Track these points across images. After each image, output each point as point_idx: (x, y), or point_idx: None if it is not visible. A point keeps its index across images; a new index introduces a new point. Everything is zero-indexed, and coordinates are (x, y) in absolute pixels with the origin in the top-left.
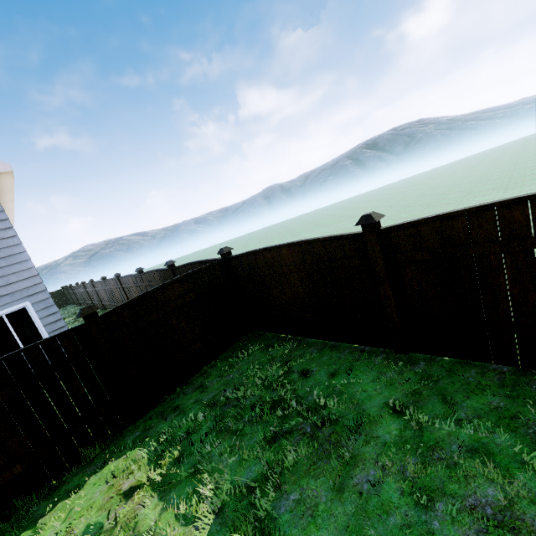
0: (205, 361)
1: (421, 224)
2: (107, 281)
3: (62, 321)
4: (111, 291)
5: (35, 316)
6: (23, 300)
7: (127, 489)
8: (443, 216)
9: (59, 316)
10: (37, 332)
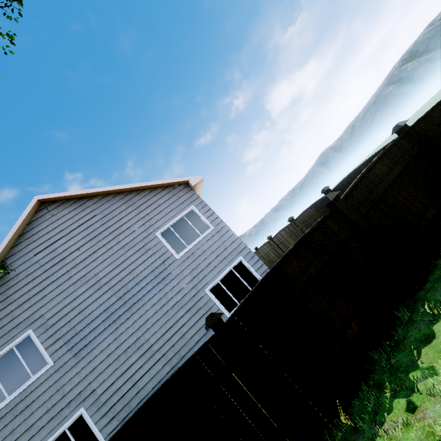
0: None
1: None
2: (260, 249)
3: (264, 265)
4: (266, 255)
5: (248, 265)
6: (237, 256)
7: None
8: None
9: (261, 263)
10: (253, 277)
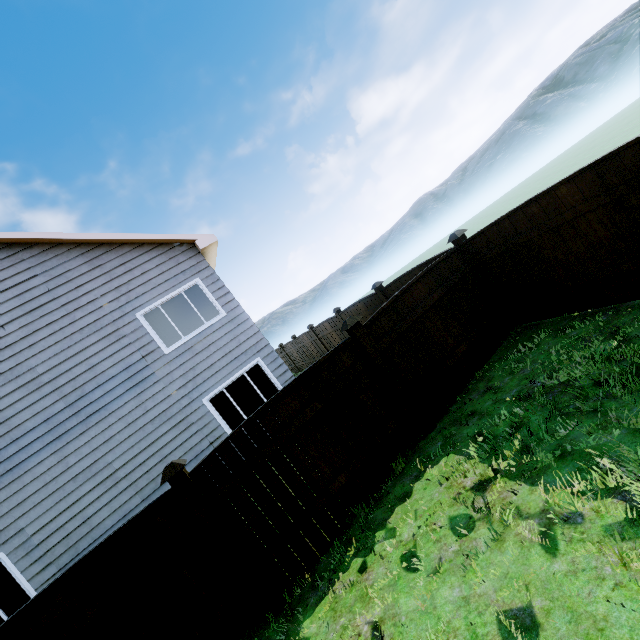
0: (475, 367)
1: None
2: (299, 338)
3: (289, 371)
4: (305, 348)
5: (267, 370)
6: (255, 356)
7: (473, 485)
8: None
9: (285, 368)
10: (272, 386)
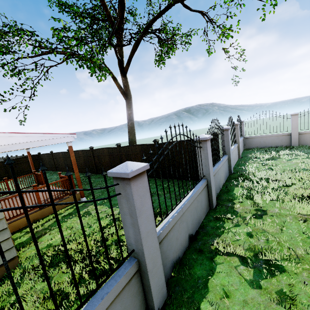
0: (28, 173)
1: (54, 153)
2: (13, 157)
3: None
4: None
5: None
6: None
7: None
8: (55, 153)
9: None
10: None
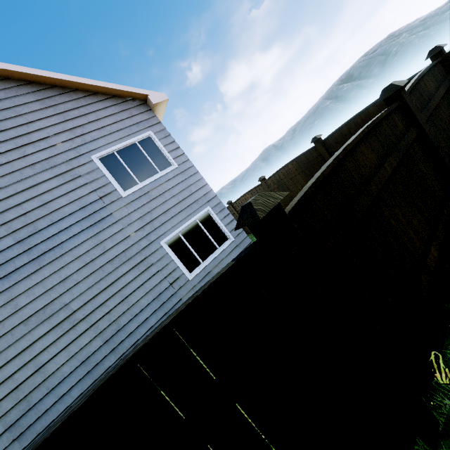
0: None
1: None
2: None
3: (234, 221)
4: None
5: (216, 218)
6: (205, 206)
7: None
8: None
9: (231, 217)
10: (221, 233)
